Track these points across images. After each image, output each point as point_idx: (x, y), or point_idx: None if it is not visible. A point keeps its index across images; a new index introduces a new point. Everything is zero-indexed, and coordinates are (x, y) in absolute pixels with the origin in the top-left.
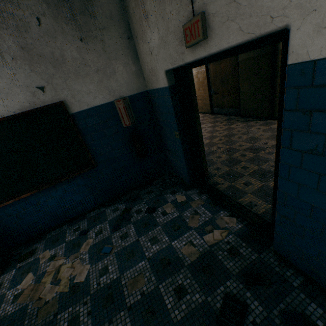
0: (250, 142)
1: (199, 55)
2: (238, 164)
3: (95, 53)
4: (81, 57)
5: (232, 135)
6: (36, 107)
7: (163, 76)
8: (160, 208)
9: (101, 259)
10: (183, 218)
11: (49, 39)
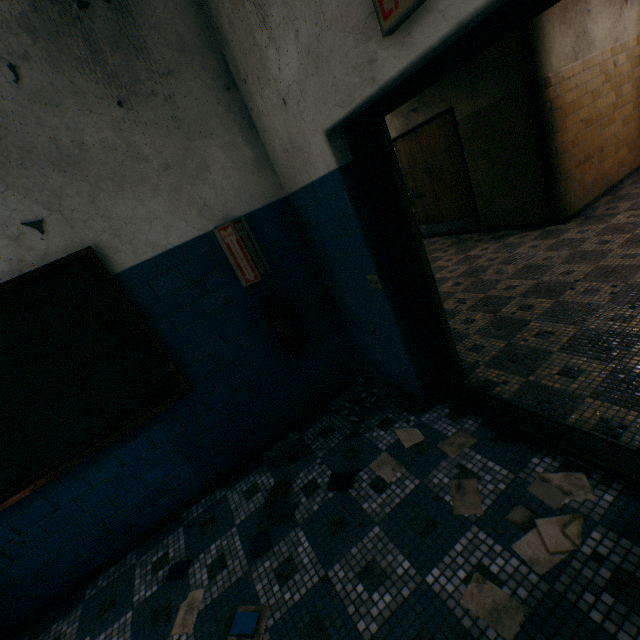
0: (529, 276)
1: (427, 42)
2: (523, 328)
3: (156, 130)
4: (124, 142)
5: (479, 271)
6: (27, 271)
7: (321, 146)
8: (363, 472)
9: None
10: (433, 494)
11: (43, 110)
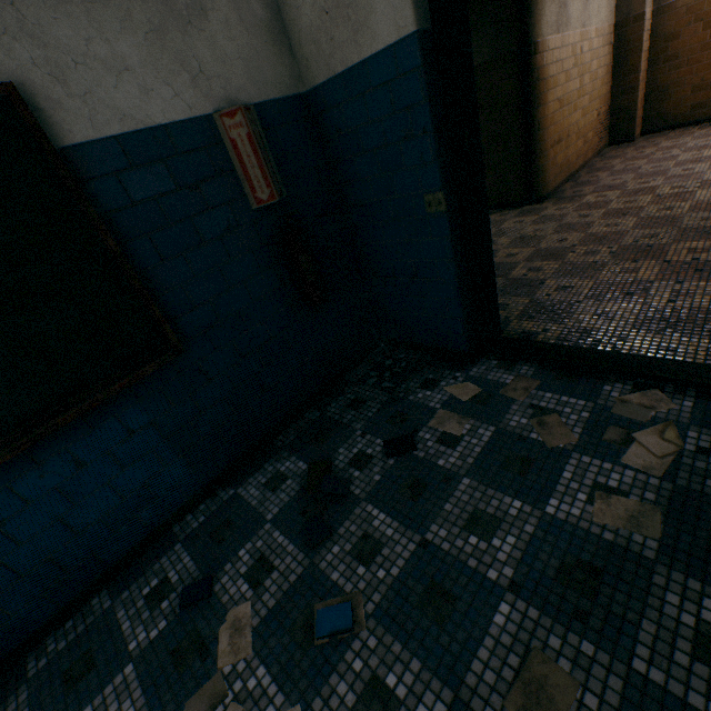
0: (526, 245)
1: None
2: (541, 286)
3: None
4: None
5: None
6: None
7: None
8: (423, 432)
9: (329, 662)
10: (516, 435)
11: None
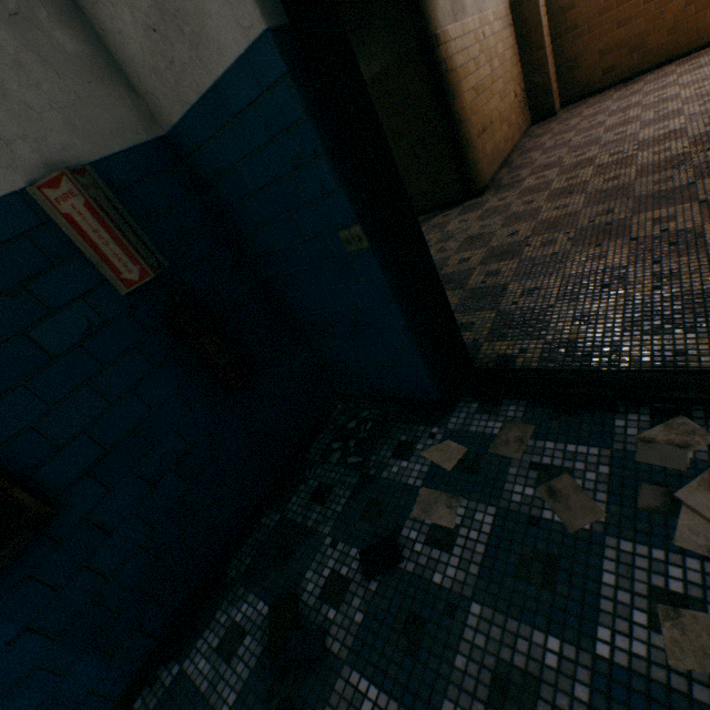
0: (477, 246)
1: None
2: (504, 293)
3: None
4: None
5: None
6: None
7: None
8: (407, 528)
9: None
10: (525, 517)
11: None
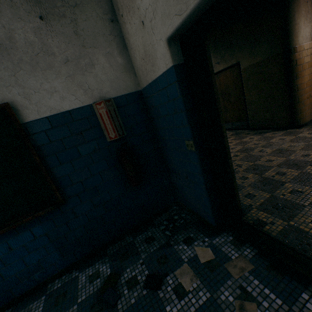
0: (281, 155)
1: None
2: (281, 187)
3: (63, 37)
4: (40, 42)
5: (249, 149)
6: None
7: (163, 50)
8: (170, 277)
9: None
10: (221, 310)
11: None
